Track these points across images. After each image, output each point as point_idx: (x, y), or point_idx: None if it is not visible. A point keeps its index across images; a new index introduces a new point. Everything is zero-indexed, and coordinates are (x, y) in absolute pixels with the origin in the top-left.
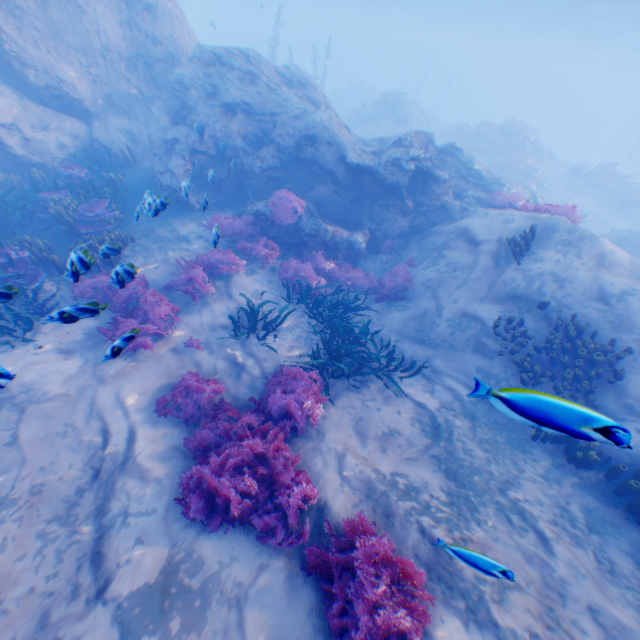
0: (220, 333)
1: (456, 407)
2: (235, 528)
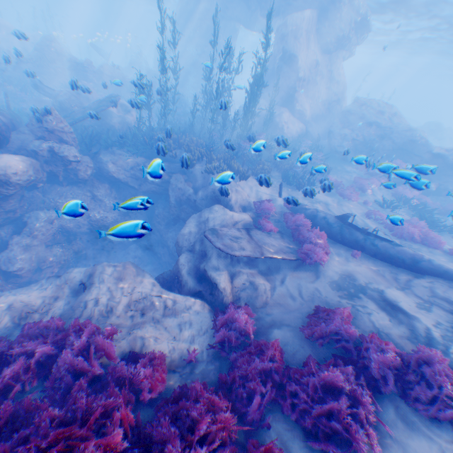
0: (373, 205)
1: None
2: (416, 243)
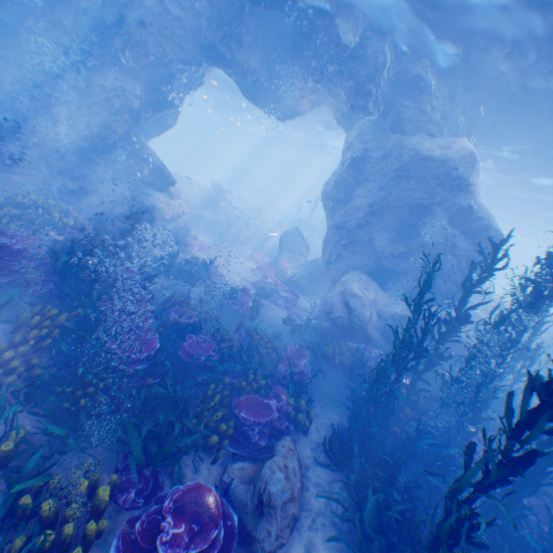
0: None
1: None
2: None
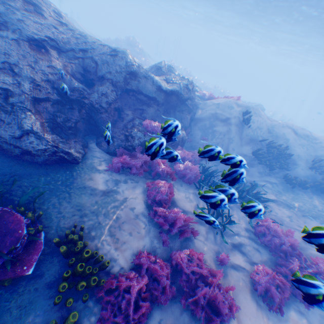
0: (213, 238)
1: (275, 192)
2: None
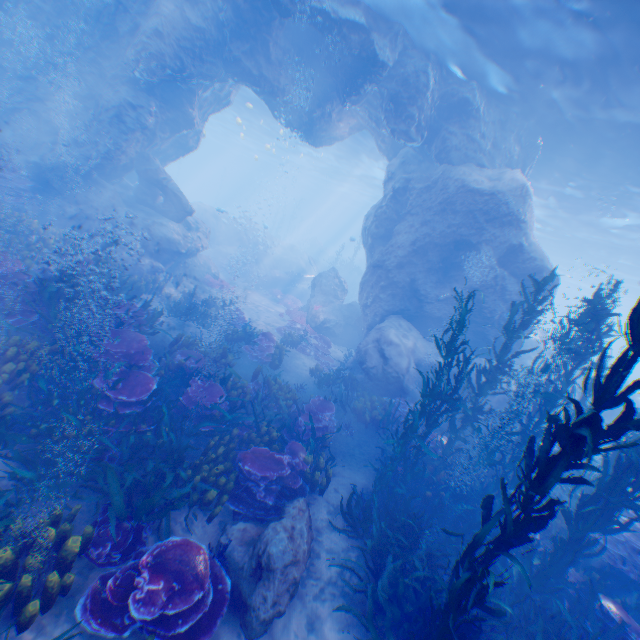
0: None
1: None
2: None
